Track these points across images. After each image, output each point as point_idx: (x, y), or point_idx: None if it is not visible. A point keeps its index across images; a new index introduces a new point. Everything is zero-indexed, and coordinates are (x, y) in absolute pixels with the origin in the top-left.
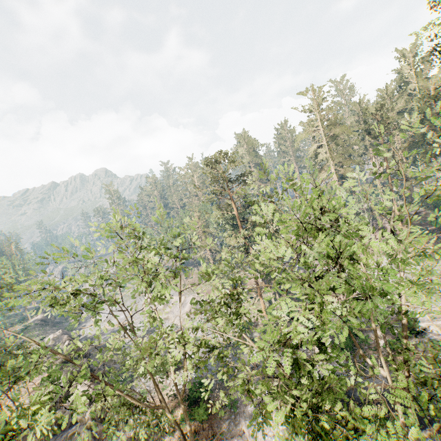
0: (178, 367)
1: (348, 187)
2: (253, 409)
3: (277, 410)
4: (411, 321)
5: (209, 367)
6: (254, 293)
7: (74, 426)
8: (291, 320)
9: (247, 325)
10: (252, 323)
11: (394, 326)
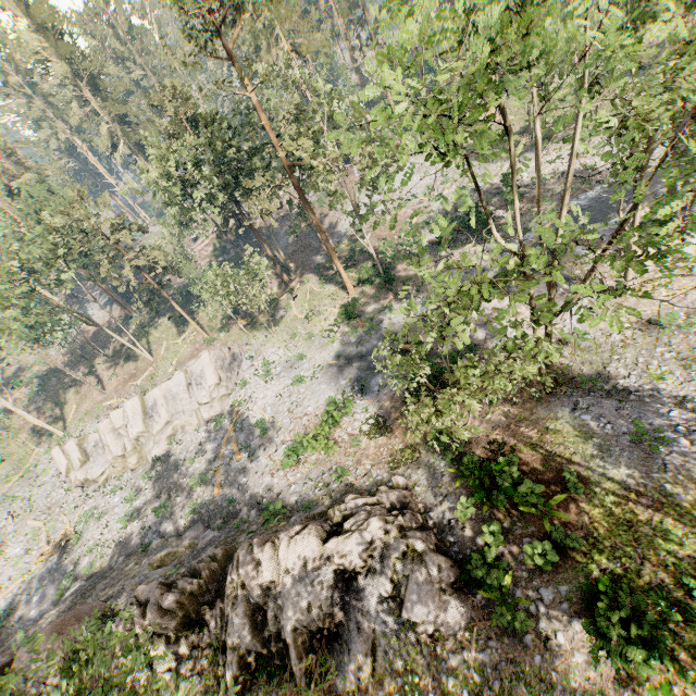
0: (326, 421)
1: (324, 74)
2: (488, 333)
3: (510, 308)
4: (507, 177)
5: (374, 373)
6: (288, 296)
7: (364, 581)
8: (389, 269)
9: (353, 307)
10: (358, 299)
11: (486, 200)
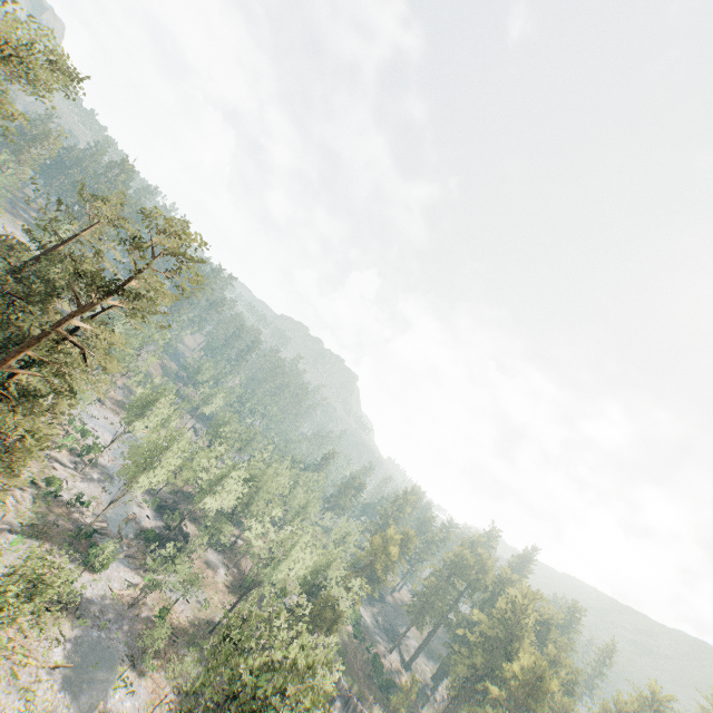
0: None
1: None
2: None
3: None
4: None
5: None
6: None
7: None
8: None
9: None
10: None
11: None
